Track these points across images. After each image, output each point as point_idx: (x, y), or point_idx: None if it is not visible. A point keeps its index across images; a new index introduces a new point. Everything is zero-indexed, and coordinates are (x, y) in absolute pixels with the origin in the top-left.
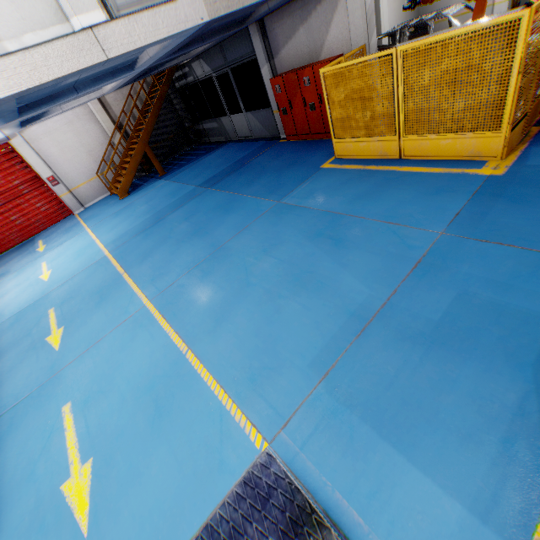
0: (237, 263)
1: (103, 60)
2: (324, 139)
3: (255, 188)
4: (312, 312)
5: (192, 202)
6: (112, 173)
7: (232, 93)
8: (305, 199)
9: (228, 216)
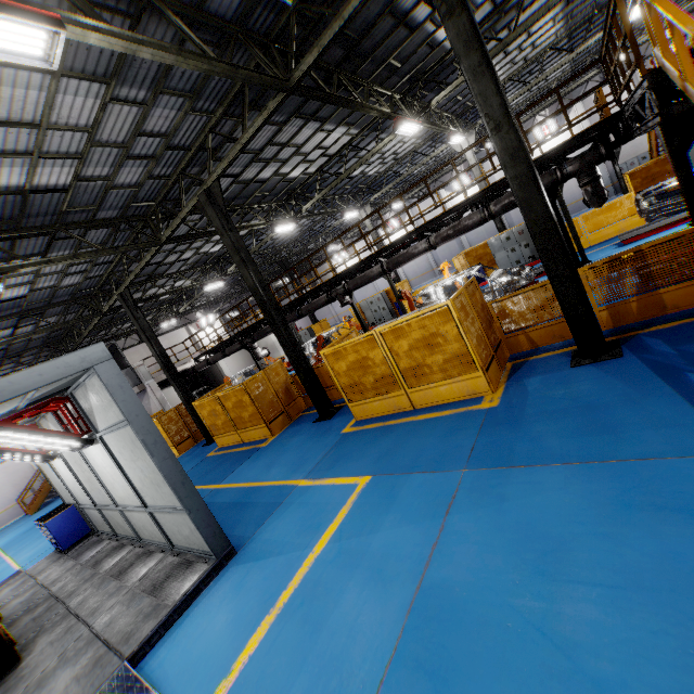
0: None
1: None
2: None
3: None
4: None
5: None
6: (32, 497)
7: None
8: None
9: None
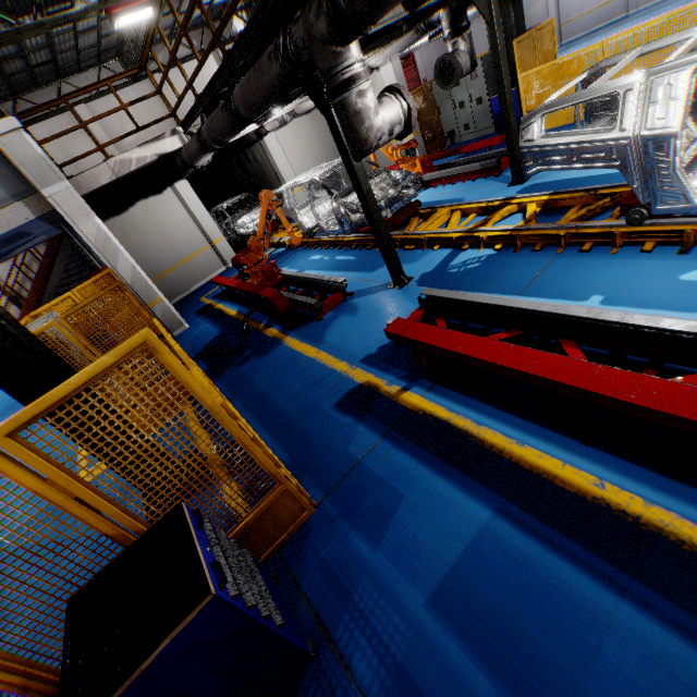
0: None
1: None
2: None
3: None
4: None
5: (0, 420)
6: None
7: None
8: None
9: None
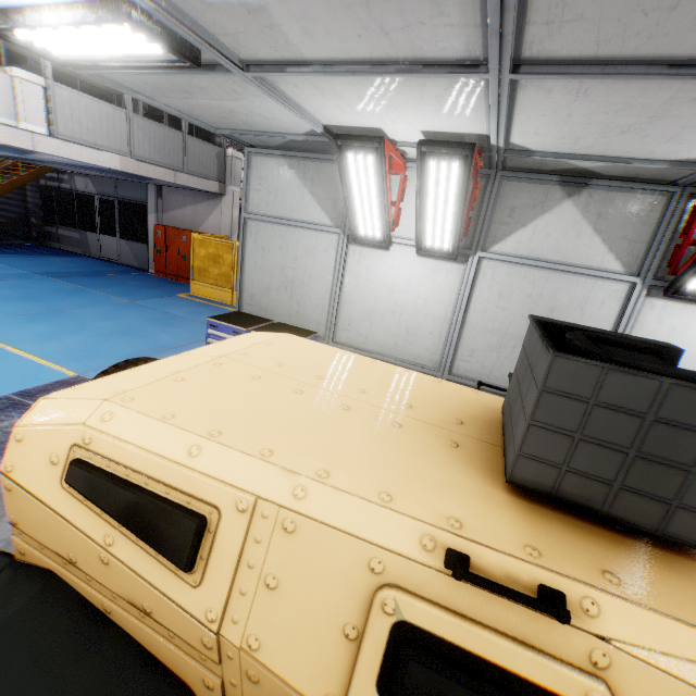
0: (75, 319)
1: (31, 149)
2: (188, 283)
3: (109, 290)
4: (133, 343)
5: (25, 280)
6: None
7: (109, 220)
8: (154, 305)
9: (72, 297)
